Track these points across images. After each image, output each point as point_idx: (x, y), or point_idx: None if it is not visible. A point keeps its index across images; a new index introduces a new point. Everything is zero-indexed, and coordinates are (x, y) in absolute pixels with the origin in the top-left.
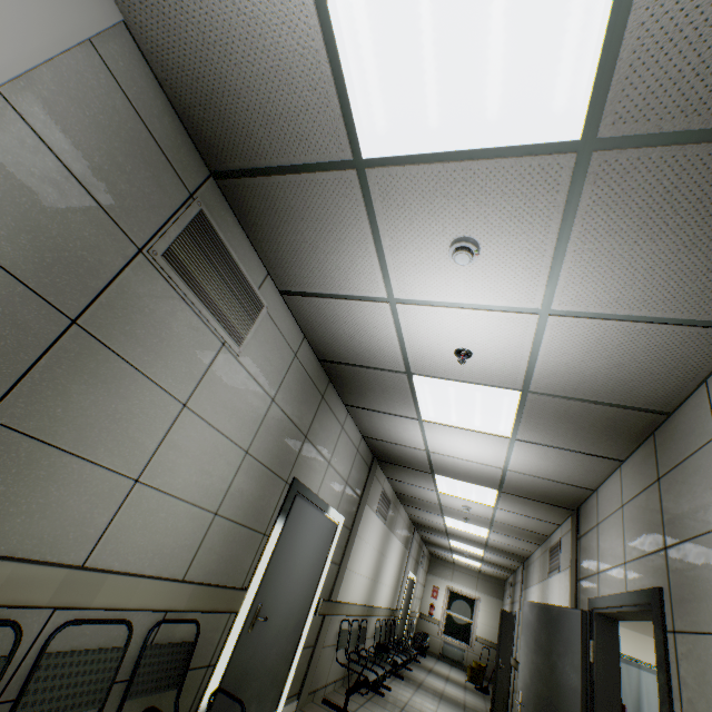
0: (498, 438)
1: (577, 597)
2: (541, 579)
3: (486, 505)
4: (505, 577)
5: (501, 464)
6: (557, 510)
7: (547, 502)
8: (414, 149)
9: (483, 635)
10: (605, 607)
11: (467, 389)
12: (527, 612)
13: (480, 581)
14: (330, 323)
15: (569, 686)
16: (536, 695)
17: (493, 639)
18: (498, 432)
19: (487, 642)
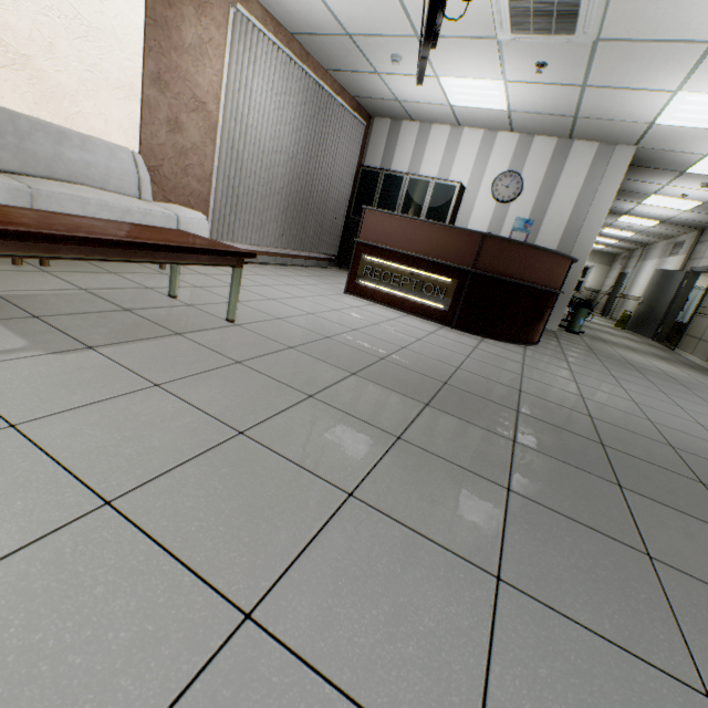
0: (679, 211)
1: (684, 267)
2: (660, 258)
3: (645, 226)
4: (618, 254)
5: (672, 216)
6: (691, 229)
7: (687, 227)
8: (704, 174)
9: (589, 287)
10: (697, 270)
11: (676, 201)
12: (655, 273)
13: (595, 257)
14: (627, 184)
15: (668, 294)
16: (650, 299)
17: (596, 288)
18: (681, 209)
19: (592, 290)
